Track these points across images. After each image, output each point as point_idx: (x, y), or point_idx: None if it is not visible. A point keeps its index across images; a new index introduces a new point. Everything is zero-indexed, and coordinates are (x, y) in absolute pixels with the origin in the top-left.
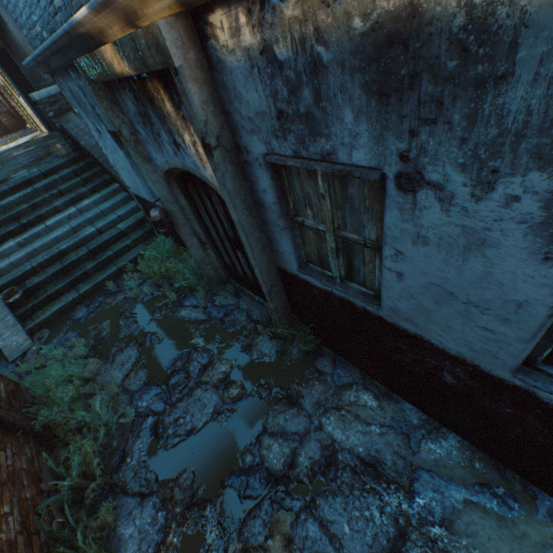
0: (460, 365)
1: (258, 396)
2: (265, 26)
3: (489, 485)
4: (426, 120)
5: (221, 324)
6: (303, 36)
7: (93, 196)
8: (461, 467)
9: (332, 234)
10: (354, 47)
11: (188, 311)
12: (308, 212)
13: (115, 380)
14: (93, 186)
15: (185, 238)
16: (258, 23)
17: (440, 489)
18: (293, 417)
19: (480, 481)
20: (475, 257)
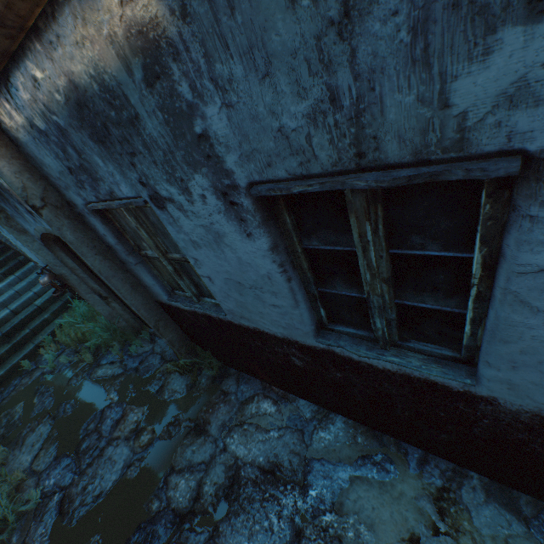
0: (291, 345)
1: (168, 435)
2: (21, 108)
3: (370, 455)
4: (131, 154)
5: (136, 373)
6: (42, 111)
7: (7, 279)
8: (348, 446)
9: (164, 258)
10: (69, 113)
11: (105, 369)
12: (145, 244)
13: (23, 465)
14: (6, 269)
15: (85, 296)
16: (17, 107)
17: (329, 474)
18: (200, 447)
19: (364, 454)
20: (225, 248)
